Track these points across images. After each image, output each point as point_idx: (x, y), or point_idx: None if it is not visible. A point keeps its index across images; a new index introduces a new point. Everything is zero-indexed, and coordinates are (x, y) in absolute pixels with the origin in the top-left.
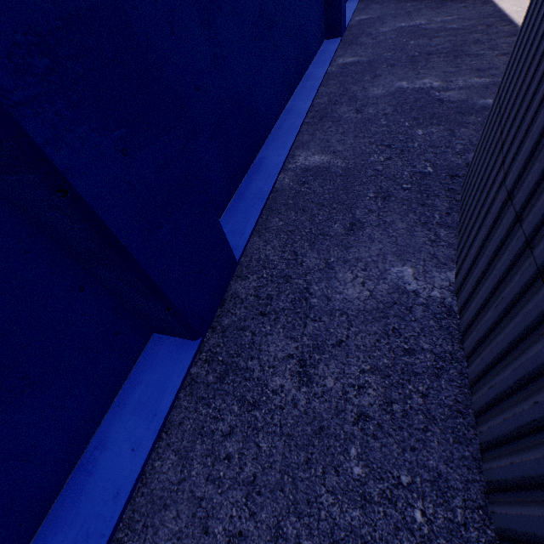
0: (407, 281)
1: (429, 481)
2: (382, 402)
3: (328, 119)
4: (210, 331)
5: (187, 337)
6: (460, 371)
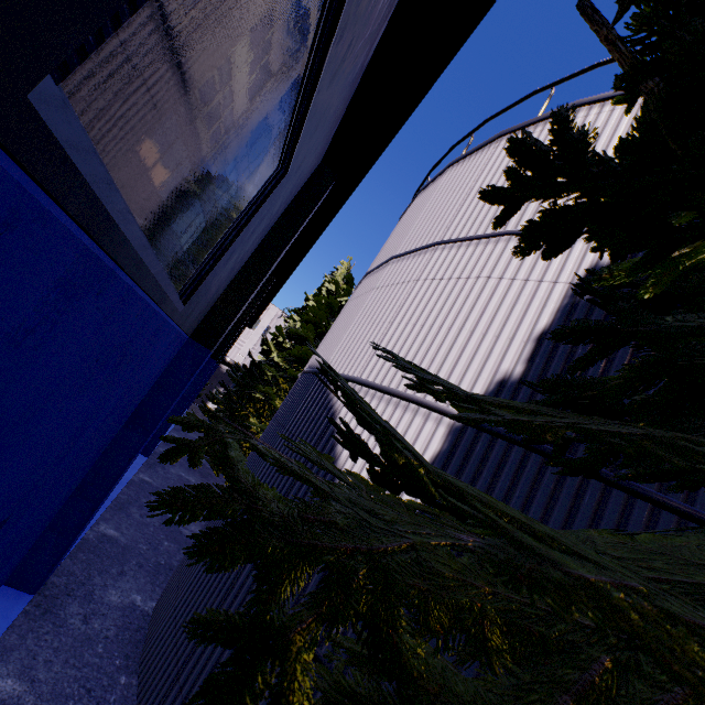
0: (138, 601)
1: (125, 655)
2: (115, 634)
3: (125, 511)
4: (38, 594)
5: (30, 590)
6: (145, 631)
